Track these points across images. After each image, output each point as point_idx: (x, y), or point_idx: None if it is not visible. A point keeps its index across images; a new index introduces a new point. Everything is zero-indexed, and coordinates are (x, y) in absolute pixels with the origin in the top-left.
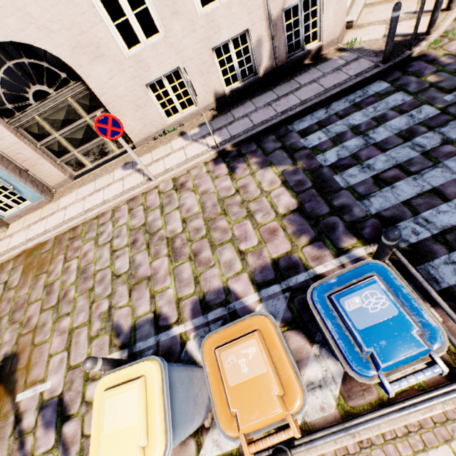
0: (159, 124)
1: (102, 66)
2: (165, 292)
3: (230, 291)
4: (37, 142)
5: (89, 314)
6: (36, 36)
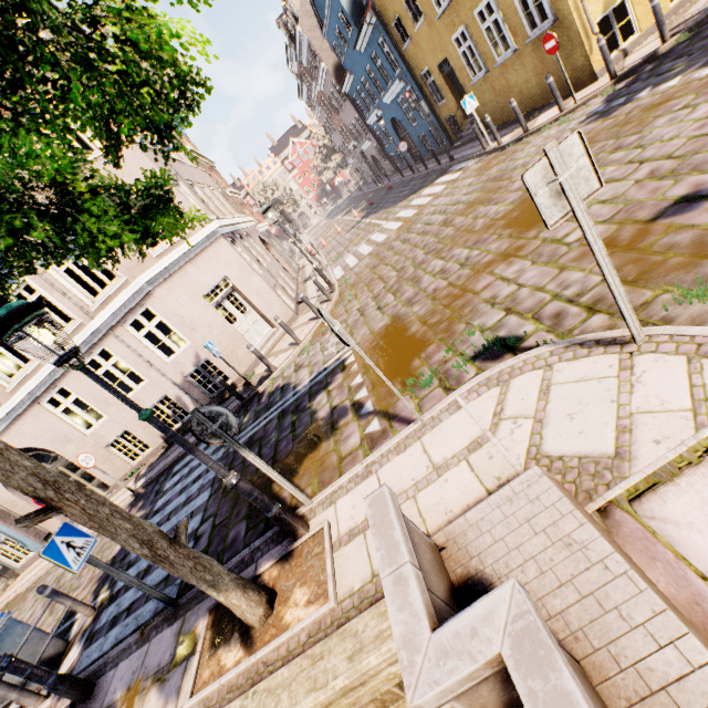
0: (127, 468)
1: (72, 445)
2: None
3: None
4: None
5: None
6: (31, 442)
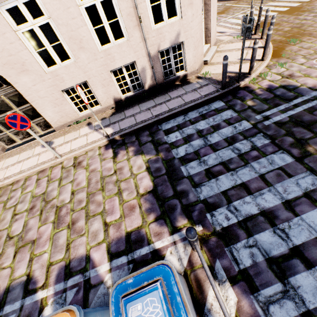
0: (73, 116)
1: (27, 77)
2: (42, 256)
3: (90, 259)
4: None
5: None
6: None
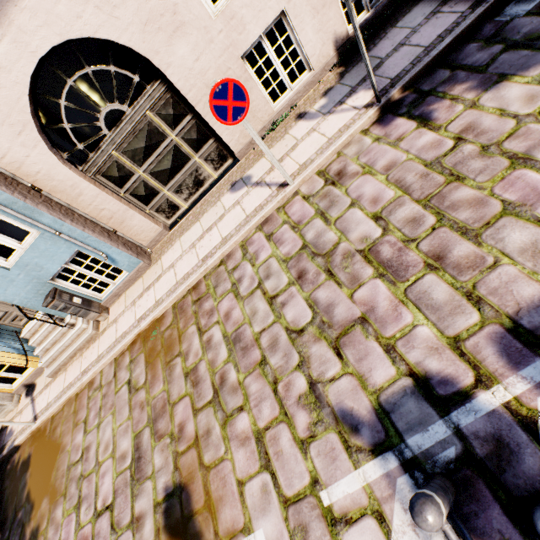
0: (265, 114)
1: (183, 43)
2: (412, 335)
3: None
4: (119, 189)
5: (278, 402)
6: (96, 22)
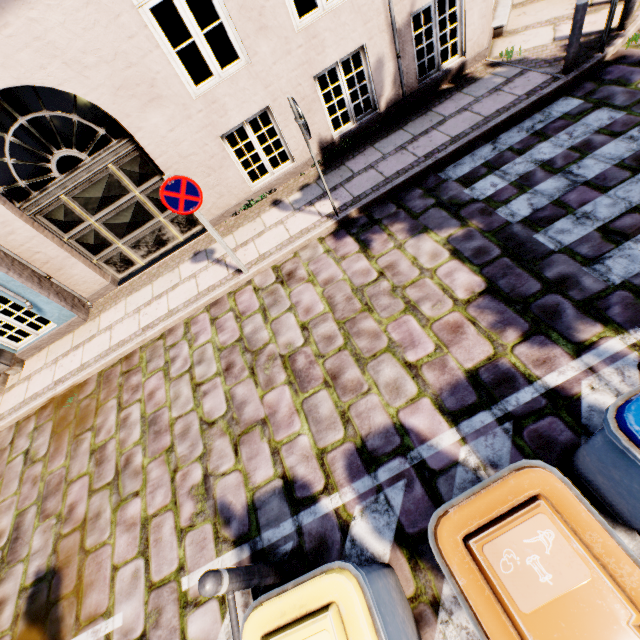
0: (241, 192)
1: (158, 113)
2: (295, 442)
3: (406, 429)
4: (63, 233)
5: (172, 491)
6: (63, 76)
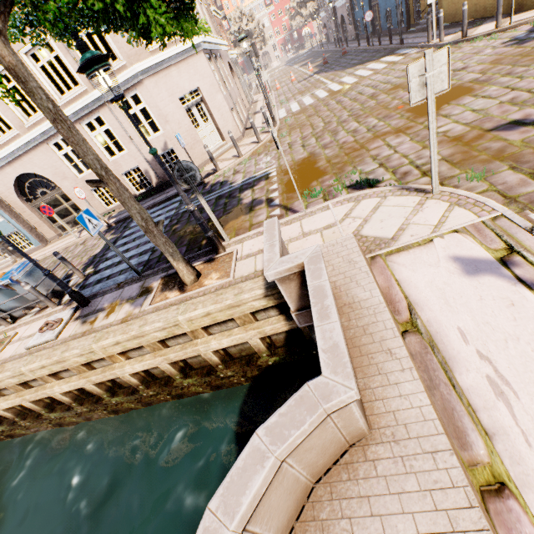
0: (102, 209)
1: (67, 182)
2: None
3: None
4: (43, 214)
5: None
6: (39, 171)
